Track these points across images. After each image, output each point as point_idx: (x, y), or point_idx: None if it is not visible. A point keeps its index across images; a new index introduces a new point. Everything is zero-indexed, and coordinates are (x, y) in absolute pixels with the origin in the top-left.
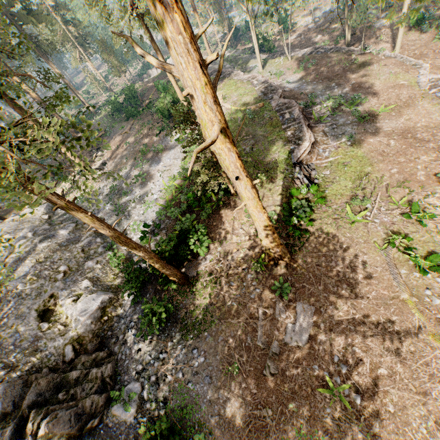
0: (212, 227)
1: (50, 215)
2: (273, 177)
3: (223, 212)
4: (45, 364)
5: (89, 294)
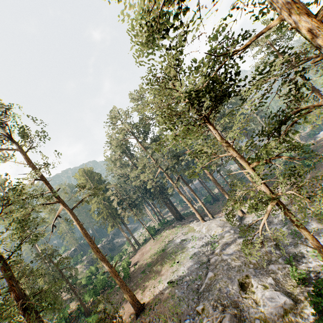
0: None
1: (239, 223)
2: None
3: None
4: (242, 321)
5: (273, 289)
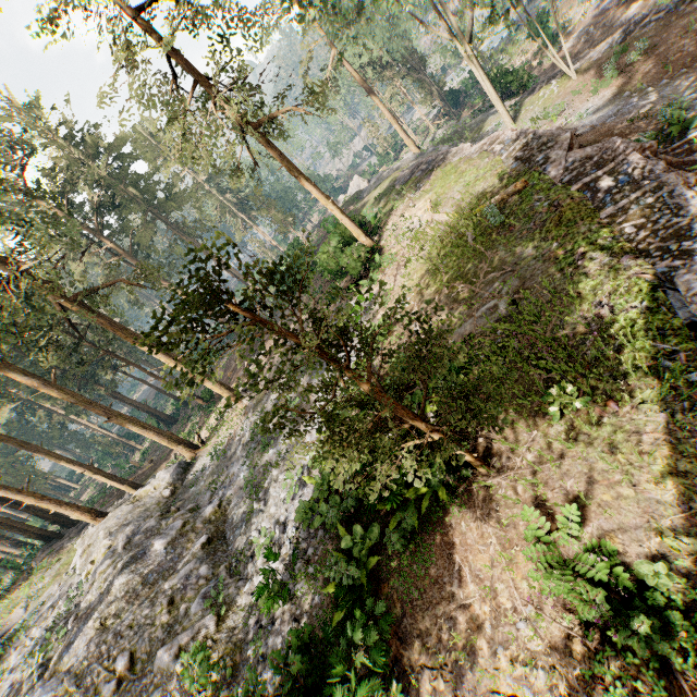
0: (425, 588)
1: (176, 486)
2: (612, 394)
3: (452, 526)
4: None
5: None
